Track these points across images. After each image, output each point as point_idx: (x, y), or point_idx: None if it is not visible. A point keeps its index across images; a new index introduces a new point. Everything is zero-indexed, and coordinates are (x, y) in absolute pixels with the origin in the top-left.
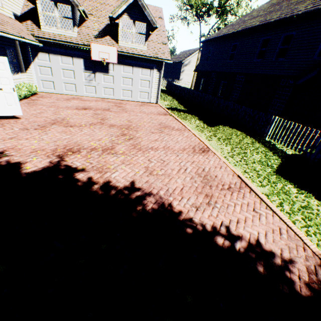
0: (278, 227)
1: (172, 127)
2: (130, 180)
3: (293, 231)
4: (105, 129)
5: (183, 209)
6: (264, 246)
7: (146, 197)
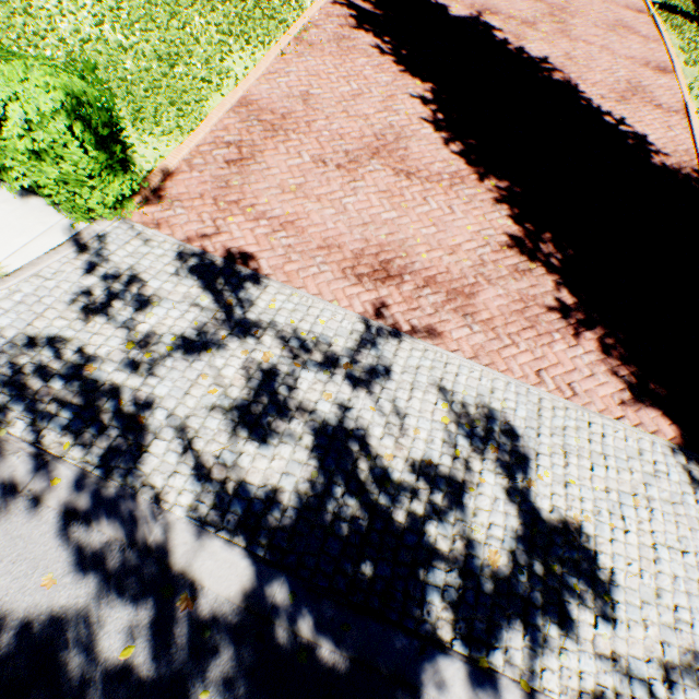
0: (681, 144)
1: (636, 32)
2: (544, 56)
3: (695, 152)
4: (529, 2)
5: (586, 93)
6: (648, 140)
7: (554, 72)
